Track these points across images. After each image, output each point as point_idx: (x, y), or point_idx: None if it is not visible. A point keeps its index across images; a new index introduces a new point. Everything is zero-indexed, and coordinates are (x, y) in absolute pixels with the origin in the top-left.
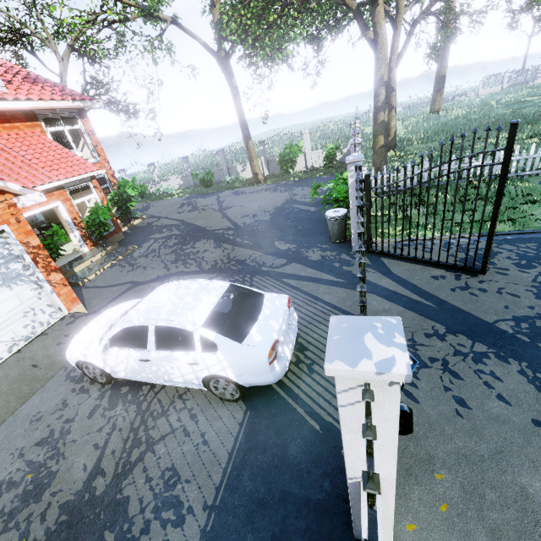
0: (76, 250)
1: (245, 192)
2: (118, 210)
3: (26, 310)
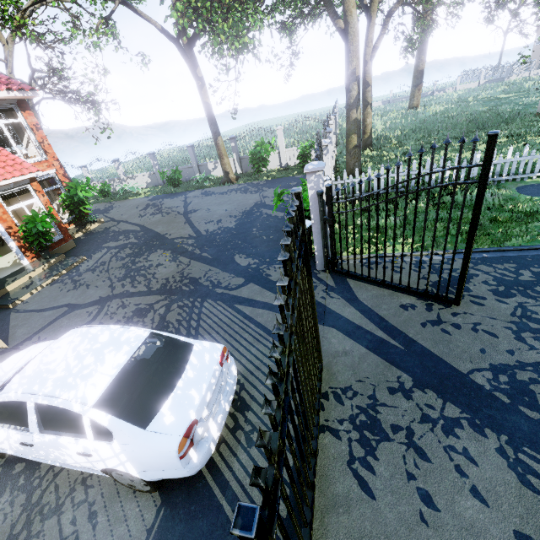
0: (16, 262)
1: (214, 192)
2: (70, 213)
3: None
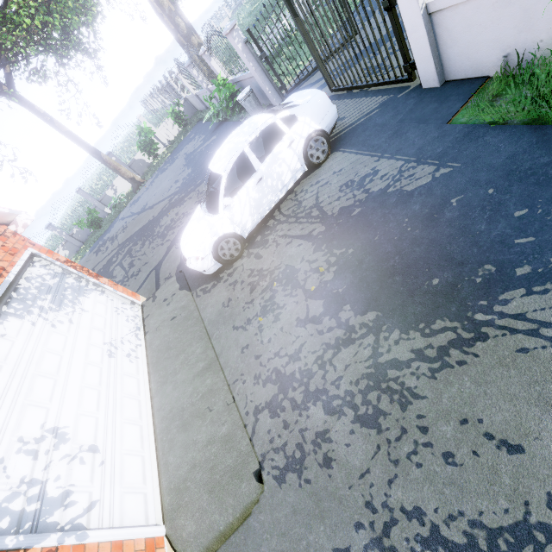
0: None
1: (140, 195)
2: None
3: (114, 310)
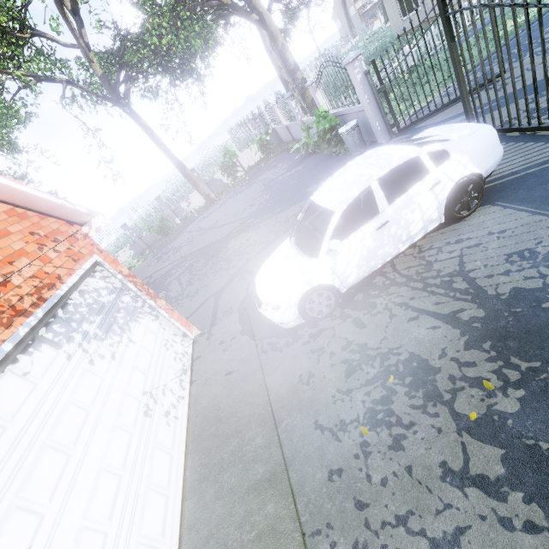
0: None
1: (211, 212)
2: None
3: (163, 343)
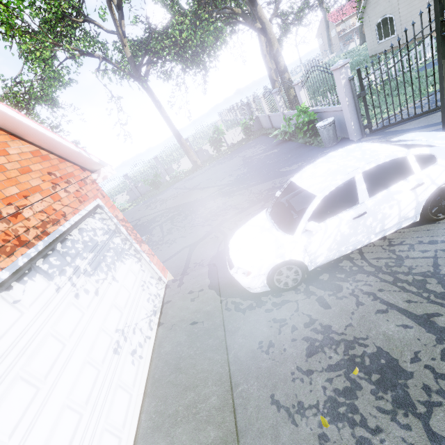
0: None
1: (196, 175)
2: None
3: (141, 284)
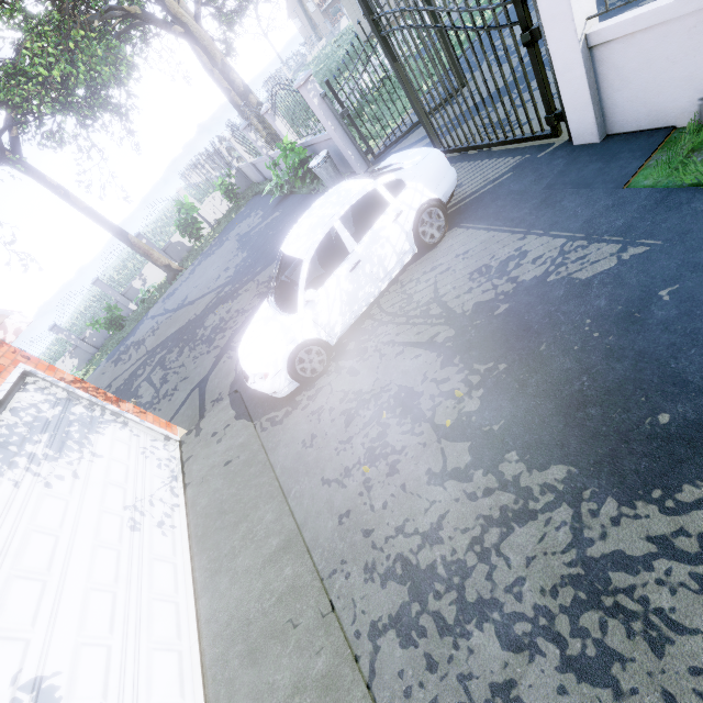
0: None
1: (177, 287)
2: None
3: (140, 452)
